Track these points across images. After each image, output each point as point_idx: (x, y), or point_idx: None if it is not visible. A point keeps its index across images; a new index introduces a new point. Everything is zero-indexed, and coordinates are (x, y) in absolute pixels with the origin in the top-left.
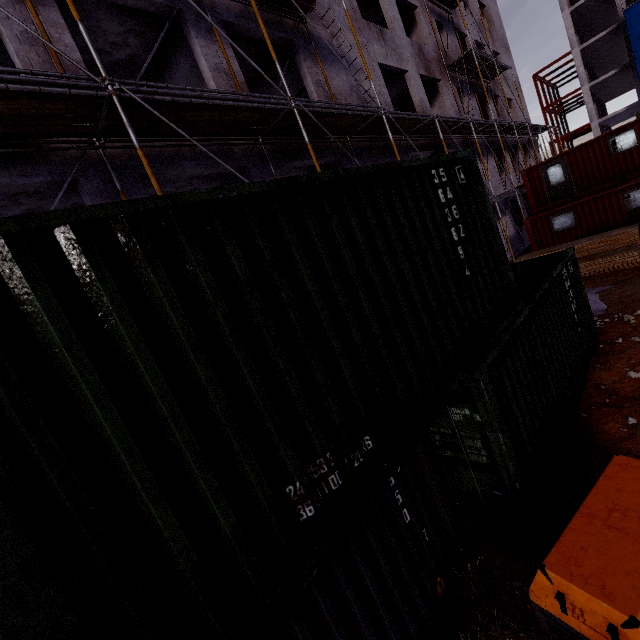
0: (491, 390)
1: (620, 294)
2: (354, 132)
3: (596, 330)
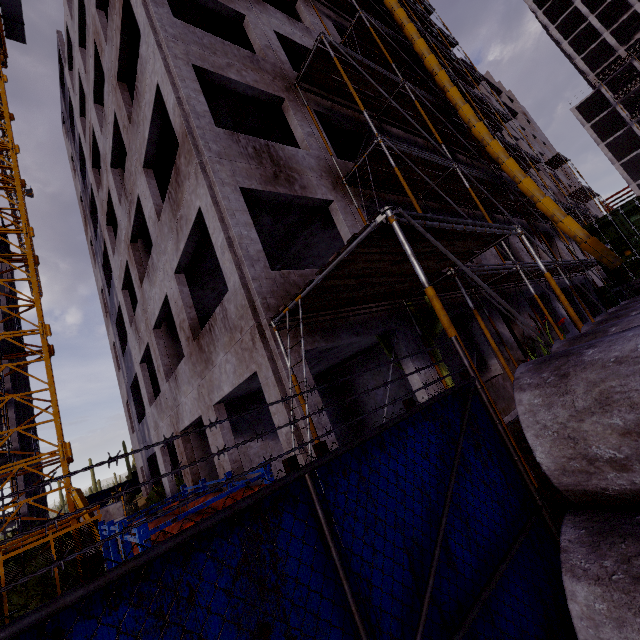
0: None
1: None
2: None
3: None
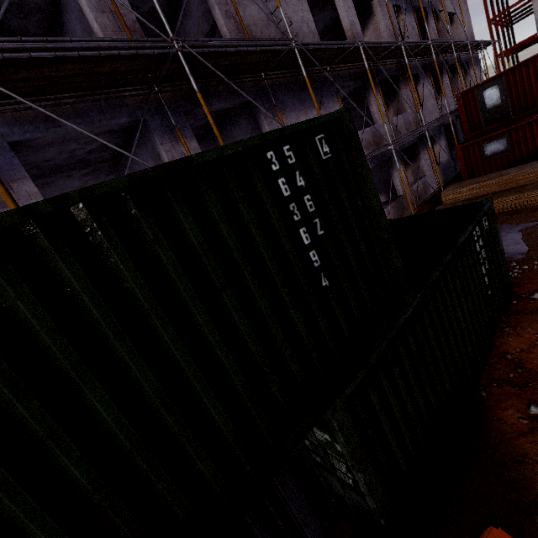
0: (350, 426)
1: None
2: (268, 69)
3: (511, 284)
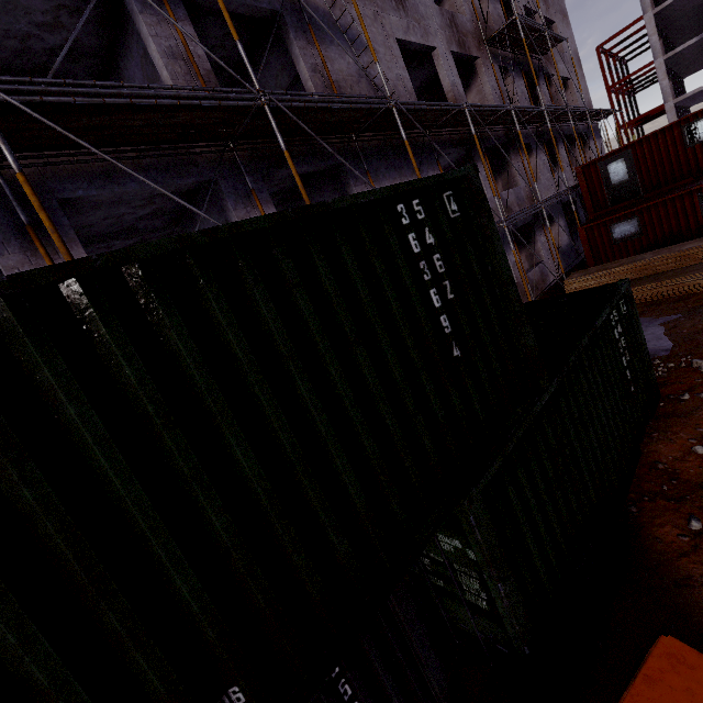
0: (487, 523)
1: (690, 328)
2: (360, 129)
3: (656, 383)
